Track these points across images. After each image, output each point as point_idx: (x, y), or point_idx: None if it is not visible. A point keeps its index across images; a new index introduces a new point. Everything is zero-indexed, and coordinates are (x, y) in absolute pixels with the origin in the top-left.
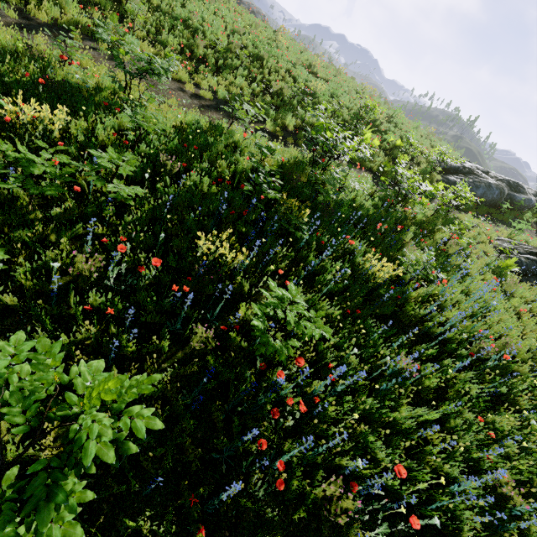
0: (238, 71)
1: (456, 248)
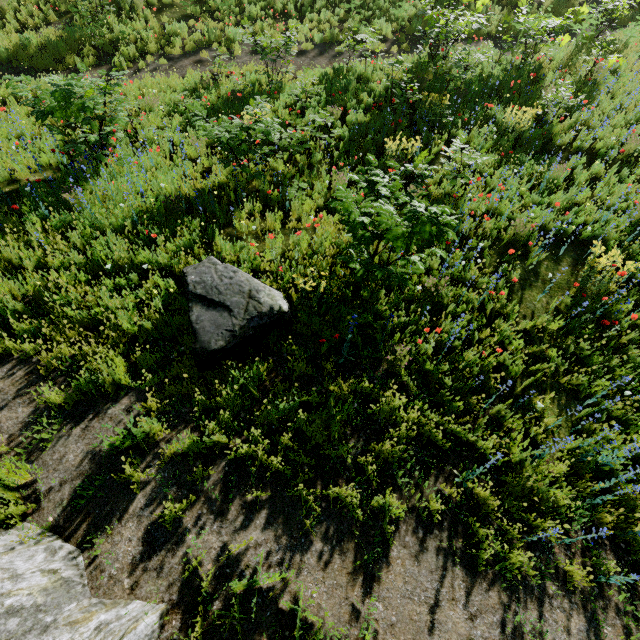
0: (317, 4)
1: (604, 72)
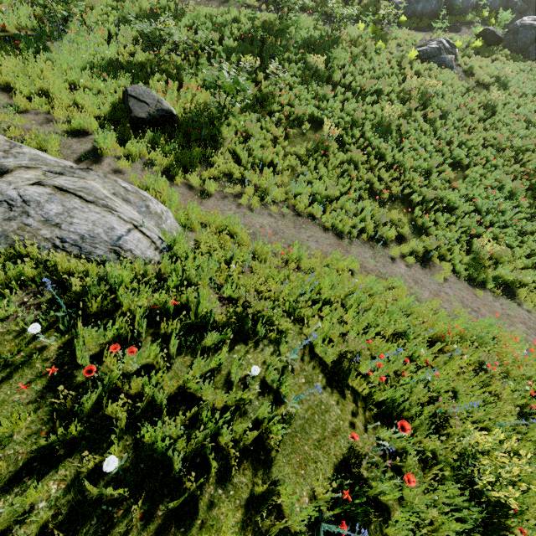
0: None
1: (371, 48)
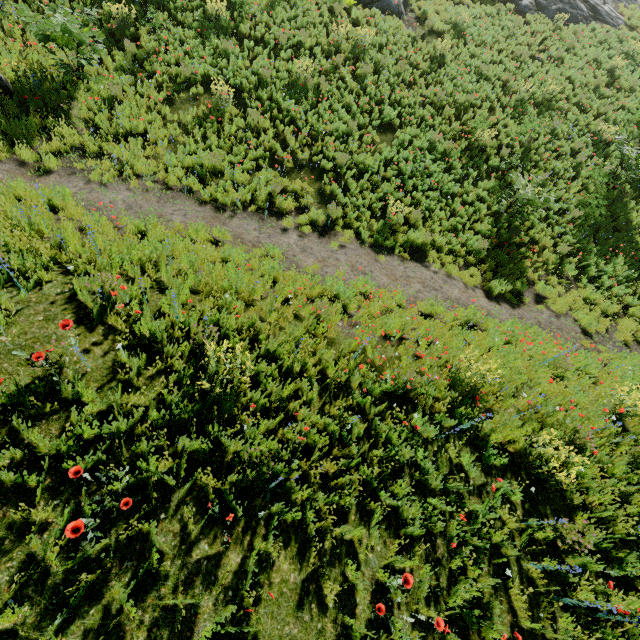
0: None
1: None
